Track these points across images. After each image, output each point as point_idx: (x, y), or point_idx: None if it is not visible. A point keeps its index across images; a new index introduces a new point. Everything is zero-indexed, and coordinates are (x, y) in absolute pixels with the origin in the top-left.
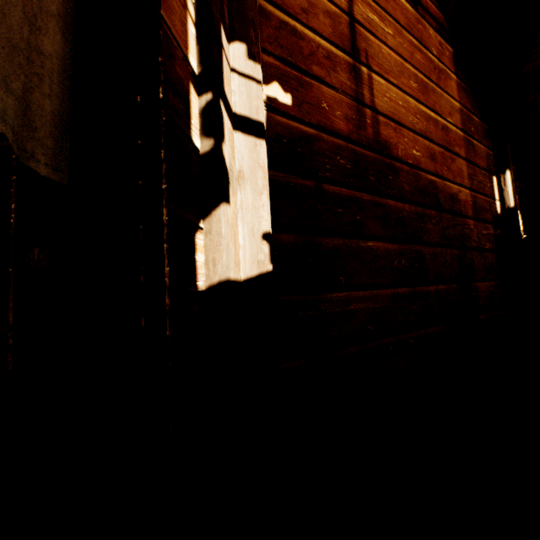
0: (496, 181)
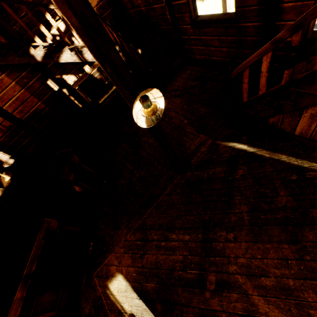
0: (50, 81)
